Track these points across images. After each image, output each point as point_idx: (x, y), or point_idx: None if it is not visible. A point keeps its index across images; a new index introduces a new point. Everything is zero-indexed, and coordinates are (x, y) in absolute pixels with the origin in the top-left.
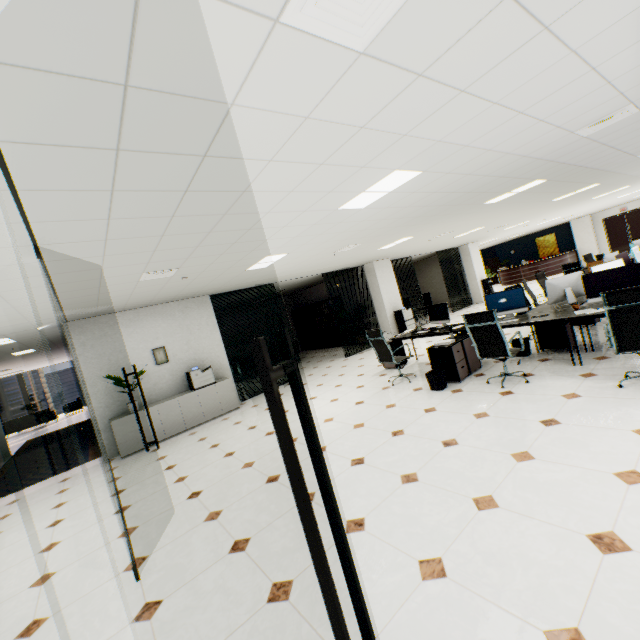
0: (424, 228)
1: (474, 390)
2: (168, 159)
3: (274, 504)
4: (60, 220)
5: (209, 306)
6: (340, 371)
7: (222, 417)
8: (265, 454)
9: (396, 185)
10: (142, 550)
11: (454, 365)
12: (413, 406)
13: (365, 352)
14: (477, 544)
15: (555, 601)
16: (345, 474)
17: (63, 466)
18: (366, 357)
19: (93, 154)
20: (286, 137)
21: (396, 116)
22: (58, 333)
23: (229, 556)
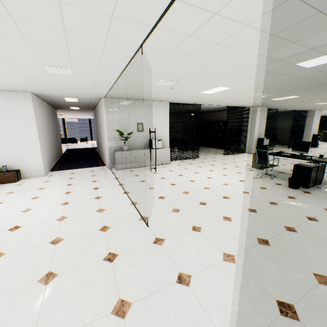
0: (313, 92)
1: (319, 195)
2: None
3: (208, 216)
4: (168, 30)
5: (167, 108)
6: (223, 161)
7: (161, 165)
8: (193, 190)
9: None
10: (144, 214)
11: (309, 178)
12: (278, 192)
13: (235, 155)
14: None
15: None
16: (246, 214)
17: (89, 165)
18: (237, 158)
19: None
20: None
21: None
22: (95, 103)
23: (192, 232)
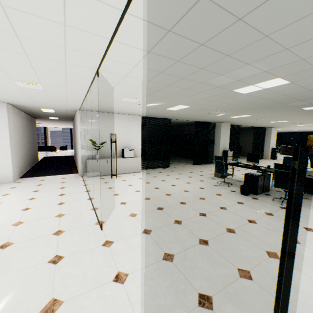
0: (260, 113)
1: (265, 201)
2: (185, 42)
3: (162, 219)
4: (116, 60)
5: (140, 121)
6: (190, 170)
7: (132, 173)
8: (155, 196)
9: (271, 86)
10: (102, 218)
11: (257, 186)
12: (231, 198)
13: (203, 165)
14: (268, 271)
15: (312, 311)
16: (196, 218)
17: (62, 172)
18: (204, 168)
19: (157, 30)
20: (246, 44)
21: (309, 47)
22: (72, 114)
23: (142, 234)
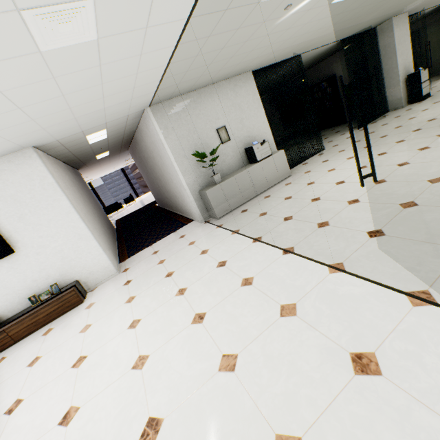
0: None
1: None
2: None
3: None
4: None
5: (252, 83)
6: (374, 135)
7: (281, 184)
8: (416, 194)
9: None
10: (400, 284)
11: None
12: None
13: (378, 121)
14: None
15: None
16: None
17: (167, 229)
18: (390, 122)
19: None
20: None
21: None
22: (132, 128)
23: None
